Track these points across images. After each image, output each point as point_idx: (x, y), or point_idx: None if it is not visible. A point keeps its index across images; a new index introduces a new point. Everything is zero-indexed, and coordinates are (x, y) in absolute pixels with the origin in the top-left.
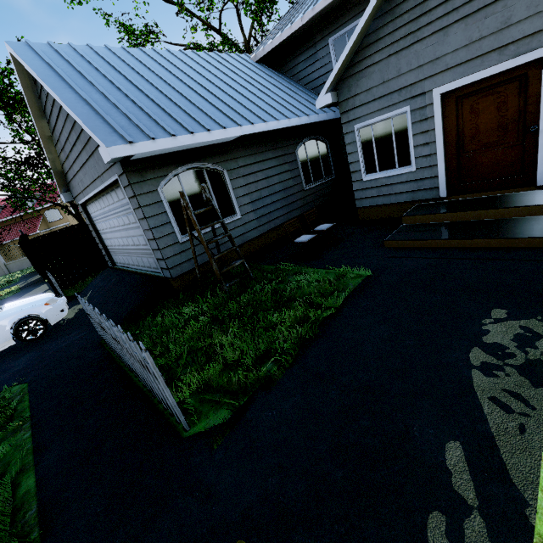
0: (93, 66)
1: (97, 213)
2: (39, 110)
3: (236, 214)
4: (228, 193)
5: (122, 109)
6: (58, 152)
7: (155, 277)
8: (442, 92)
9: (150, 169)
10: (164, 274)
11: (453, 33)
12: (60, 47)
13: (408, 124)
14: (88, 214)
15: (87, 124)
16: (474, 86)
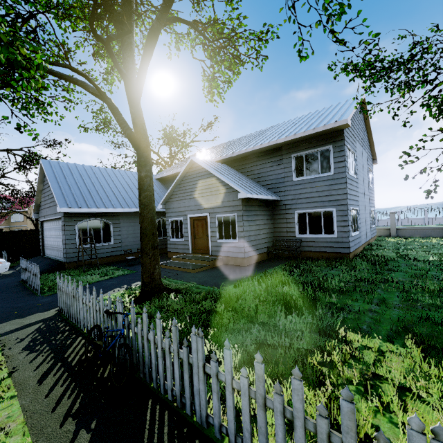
0: (72, 174)
1: (47, 227)
2: (42, 181)
3: (111, 242)
4: (110, 233)
5: (74, 194)
6: (42, 196)
7: (59, 261)
8: (190, 216)
9: (76, 217)
10: (64, 260)
11: (192, 201)
12: (62, 164)
13: (182, 223)
14: (43, 226)
15: (57, 198)
16: (197, 217)
